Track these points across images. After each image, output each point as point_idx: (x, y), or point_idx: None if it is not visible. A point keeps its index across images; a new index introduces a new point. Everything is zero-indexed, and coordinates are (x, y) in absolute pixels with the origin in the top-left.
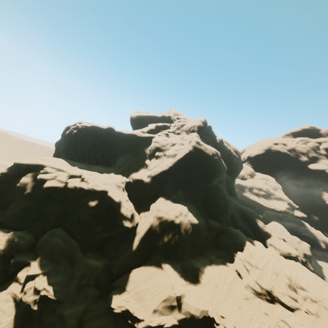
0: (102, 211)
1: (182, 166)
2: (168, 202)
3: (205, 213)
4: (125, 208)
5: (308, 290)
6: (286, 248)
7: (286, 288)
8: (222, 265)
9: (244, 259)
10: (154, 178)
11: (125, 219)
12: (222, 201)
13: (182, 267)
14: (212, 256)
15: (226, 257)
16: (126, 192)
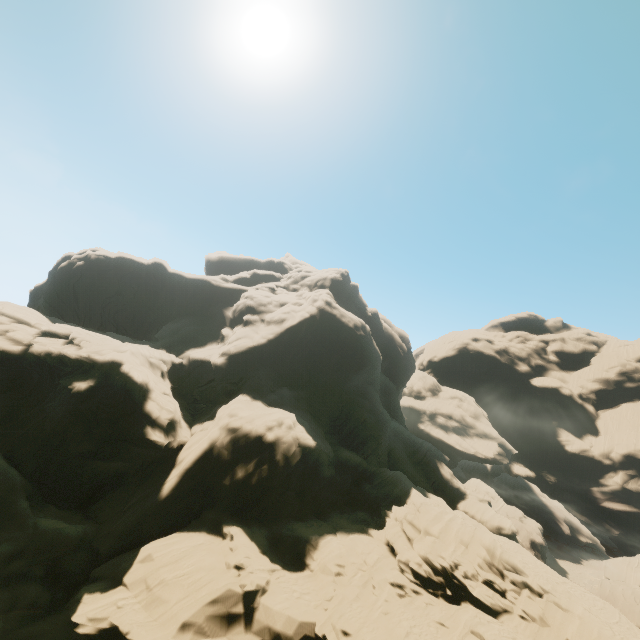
0: (100, 405)
1: (295, 342)
2: (258, 403)
3: (336, 437)
4: (157, 404)
5: (526, 574)
6: (494, 518)
7: (484, 571)
8: (359, 533)
9: (403, 517)
10: (234, 358)
11: (152, 426)
12: (370, 415)
13: (271, 535)
14: (342, 519)
15: (371, 521)
16: (170, 383)
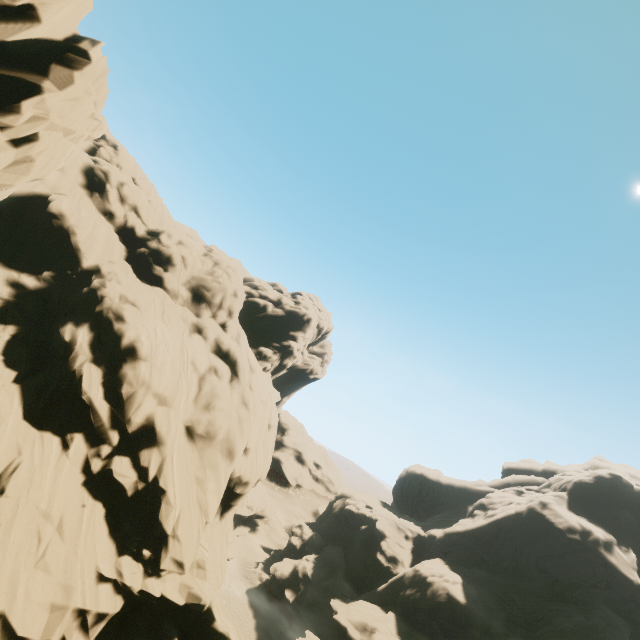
0: (367, 538)
1: (501, 534)
2: (444, 565)
3: (523, 630)
4: (387, 544)
5: None
6: None
7: None
8: None
9: None
10: (448, 536)
11: (381, 553)
12: (572, 627)
13: (409, 631)
14: None
15: None
16: (412, 545)
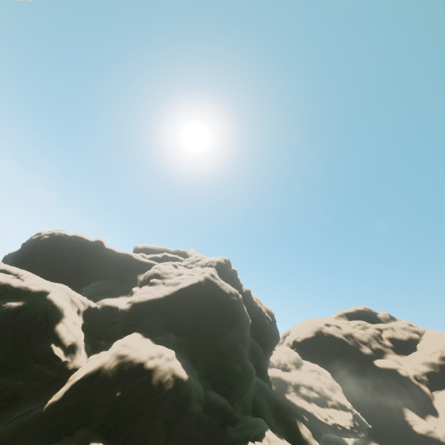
0: (21, 322)
1: (185, 300)
2: (147, 340)
3: (208, 381)
4: (66, 327)
5: None
6: None
7: None
8: None
9: None
10: (137, 306)
11: (57, 344)
12: (238, 365)
13: None
14: None
15: None
16: (83, 320)
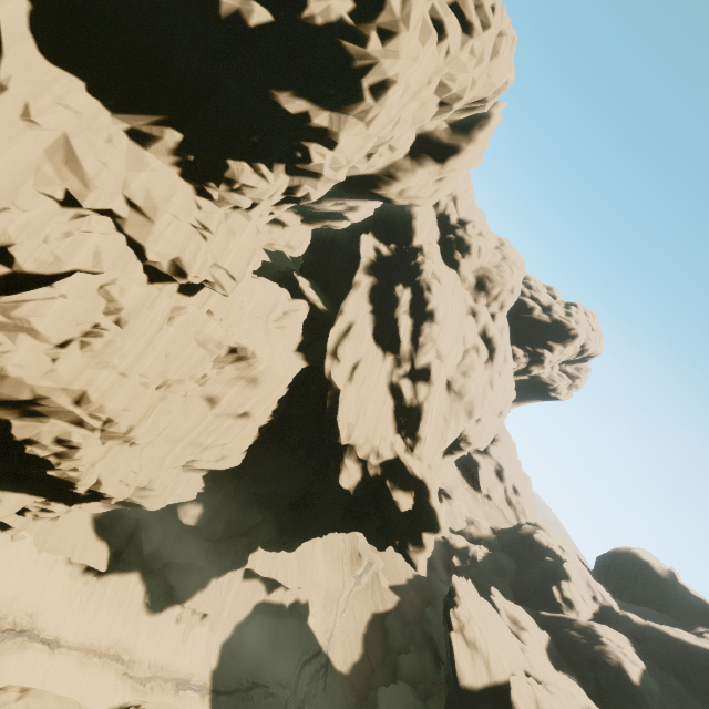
0: (548, 569)
1: None
2: (629, 644)
3: None
4: (568, 587)
5: None
6: None
7: None
8: None
9: None
10: (649, 629)
11: (558, 589)
12: None
13: (559, 657)
14: None
15: None
16: (597, 609)
